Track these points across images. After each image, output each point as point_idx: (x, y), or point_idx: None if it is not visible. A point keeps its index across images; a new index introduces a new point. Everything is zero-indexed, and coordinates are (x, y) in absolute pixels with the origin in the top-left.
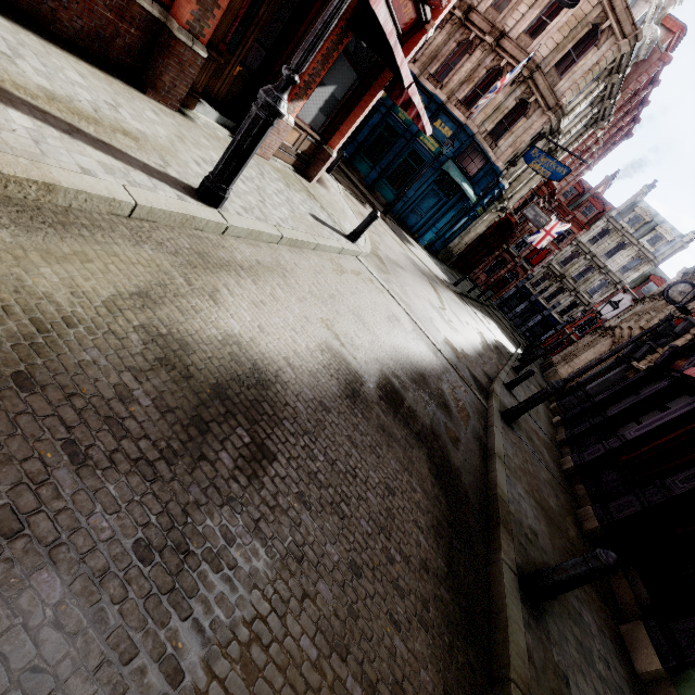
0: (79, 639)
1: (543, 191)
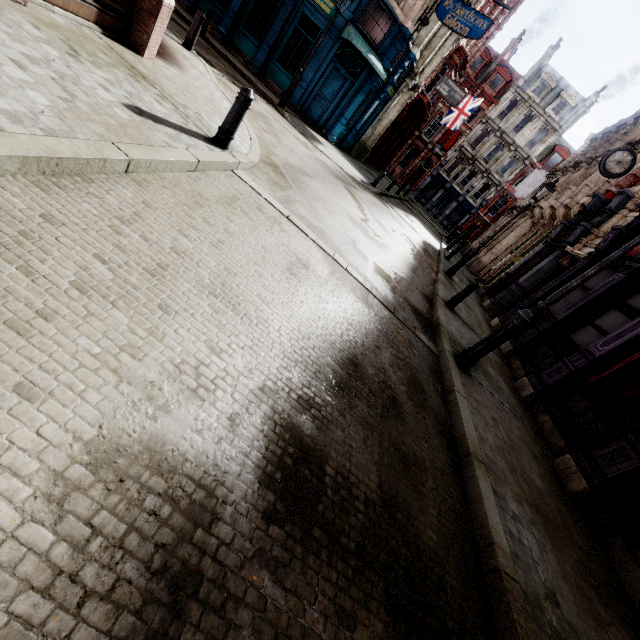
0: None
1: (455, 61)
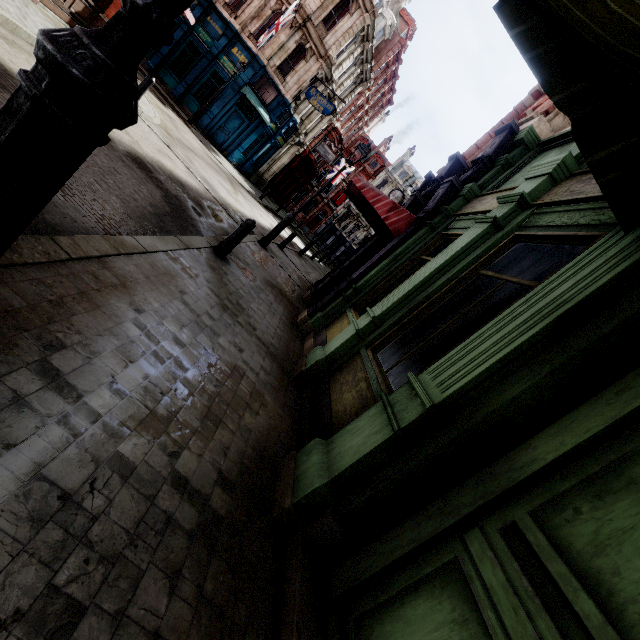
0: None
1: (333, 136)
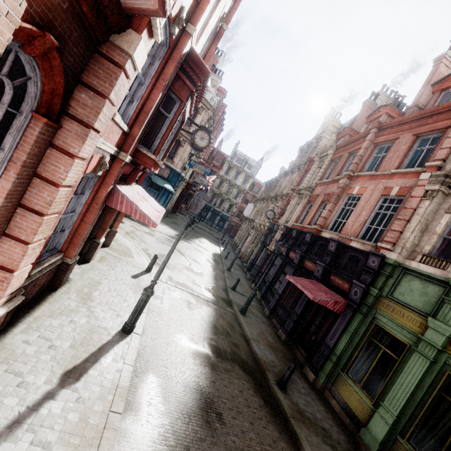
0: None
1: None
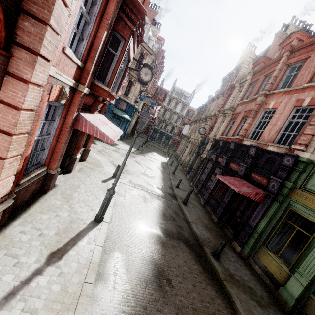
0: None
1: None
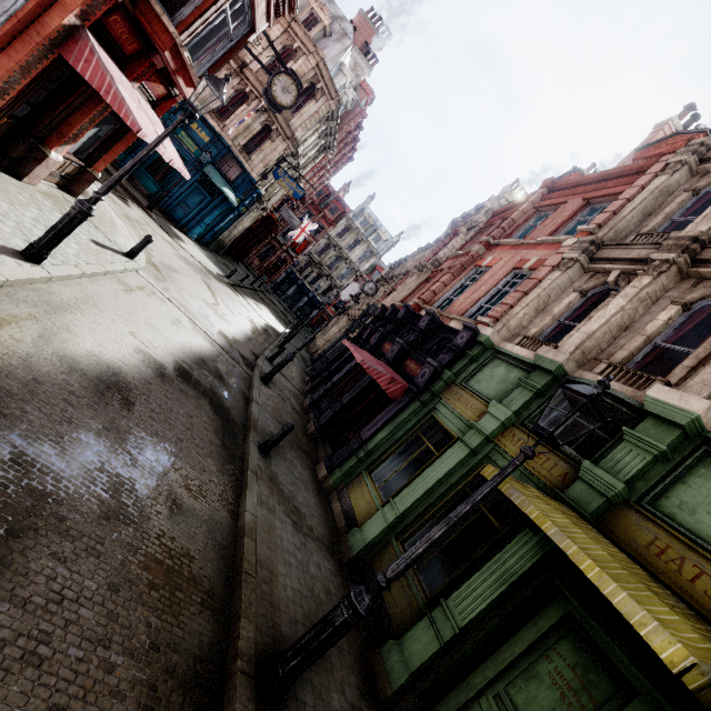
0: (103, 445)
1: None
